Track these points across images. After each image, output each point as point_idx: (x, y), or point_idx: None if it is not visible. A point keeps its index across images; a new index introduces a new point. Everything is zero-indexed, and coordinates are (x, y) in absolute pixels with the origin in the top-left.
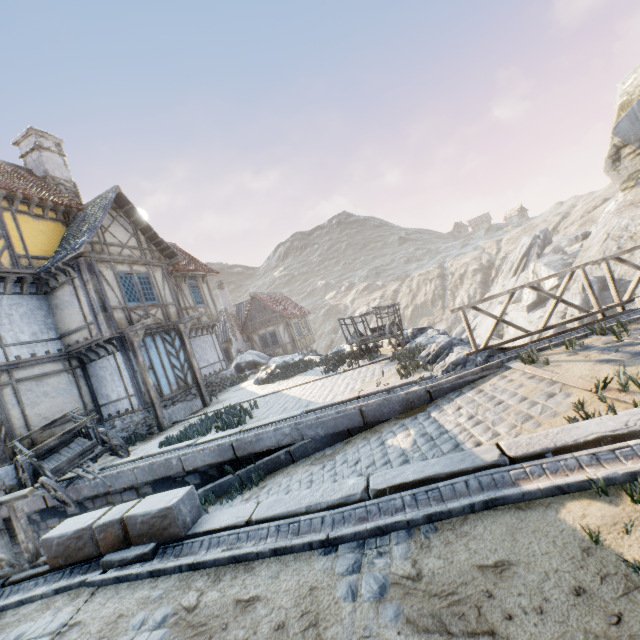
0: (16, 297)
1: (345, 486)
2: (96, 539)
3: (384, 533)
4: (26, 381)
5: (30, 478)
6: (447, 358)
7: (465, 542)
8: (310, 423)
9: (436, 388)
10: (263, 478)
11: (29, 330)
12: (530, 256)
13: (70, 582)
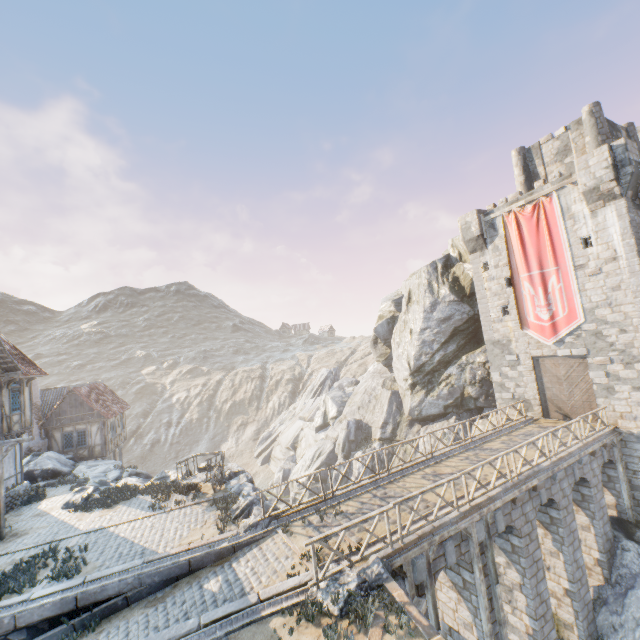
0: None
1: (188, 624)
2: None
3: None
4: None
5: None
6: (248, 519)
7: None
8: (151, 573)
9: (239, 544)
10: (98, 624)
11: None
12: (325, 385)
13: None
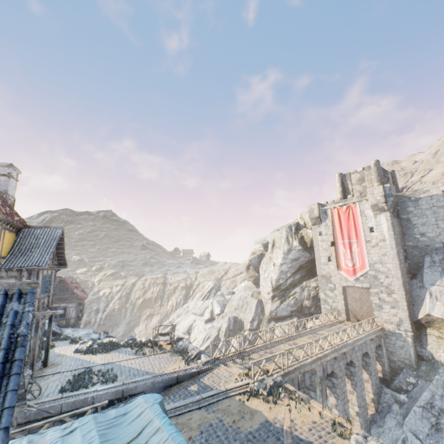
0: None
1: (197, 397)
2: None
3: (209, 404)
4: None
5: None
6: (203, 359)
7: (224, 403)
8: (159, 381)
9: (201, 370)
10: None
11: None
12: (211, 293)
13: None
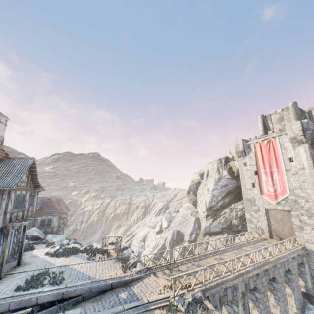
0: None
1: (119, 308)
2: None
3: None
4: None
5: None
6: (137, 268)
7: None
8: (95, 286)
9: (133, 278)
10: (71, 307)
11: None
12: (162, 211)
13: None
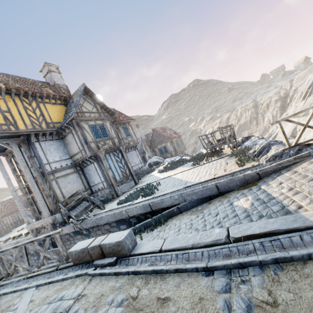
0: (51, 141)
1: (214, 233)
2: (90, 253)
3: (243, 267)
4: (60, 178)
5: (67, 219)
6: (268, 153)
7: (308, 282)
8: (188, 193)
9: (263, 171)
10: (166, 220)
11: (58, 155)
12: None
13: (81, 272)
